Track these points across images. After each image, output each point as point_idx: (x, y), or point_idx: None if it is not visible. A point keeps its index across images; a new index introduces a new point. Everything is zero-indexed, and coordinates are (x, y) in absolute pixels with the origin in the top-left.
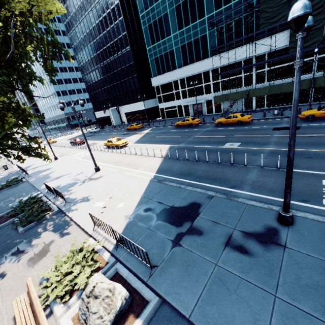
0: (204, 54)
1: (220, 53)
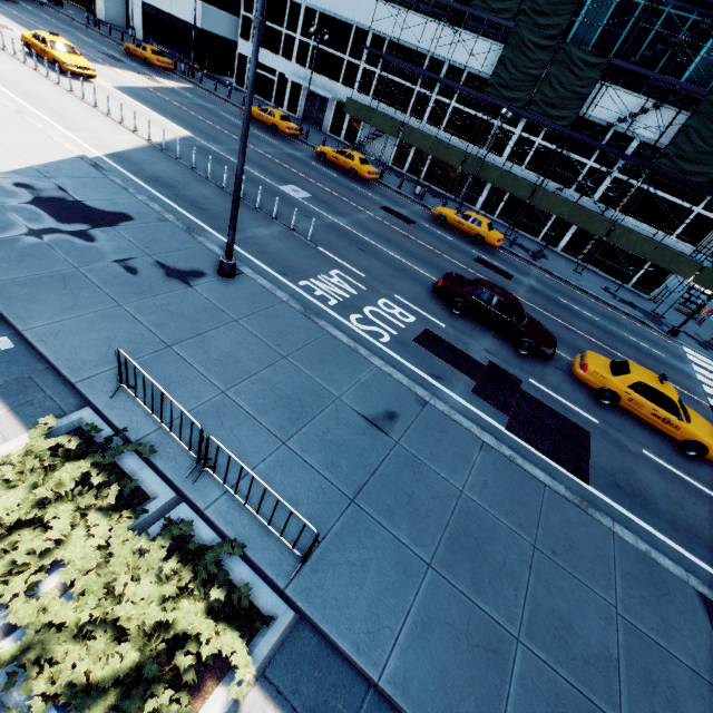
0: None
1: (402, 4)
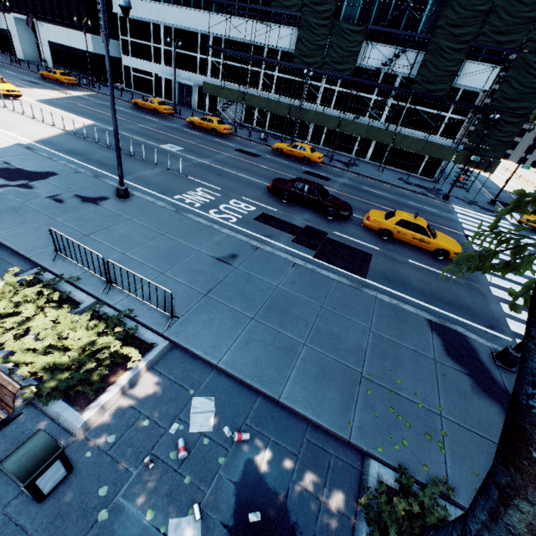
0: (207, 1)
1: (228, 13)
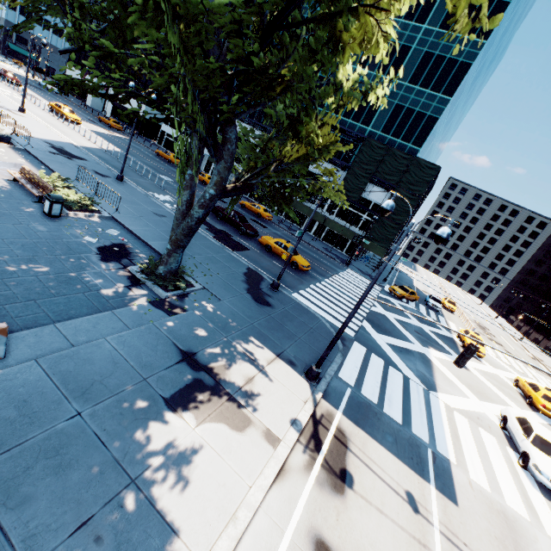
0: None
1: (241, 120)
